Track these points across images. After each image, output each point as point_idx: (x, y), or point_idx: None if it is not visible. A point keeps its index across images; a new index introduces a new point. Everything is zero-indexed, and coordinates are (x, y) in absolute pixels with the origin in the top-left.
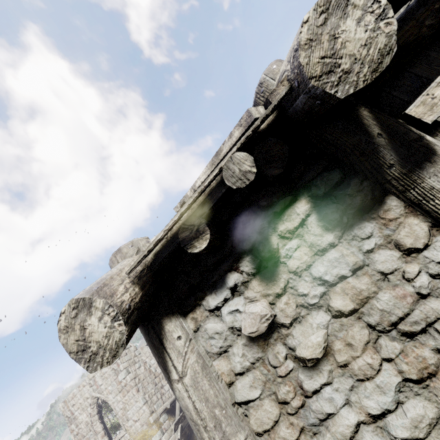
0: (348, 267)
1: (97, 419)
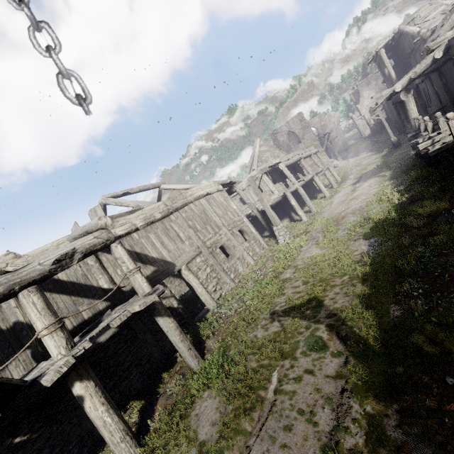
0: None
1: (288, 140)
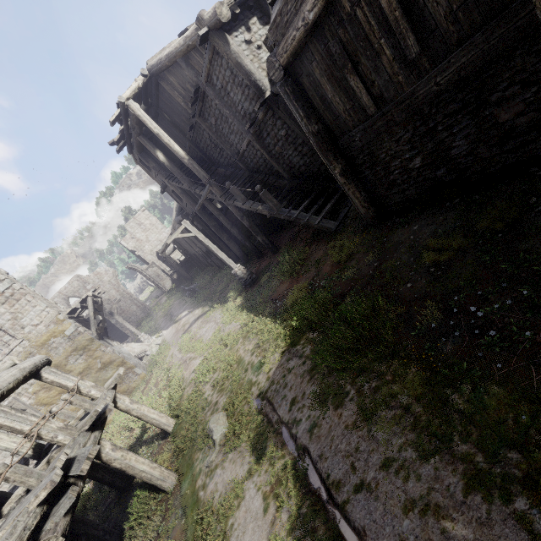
0: (265, 34)
1: None
